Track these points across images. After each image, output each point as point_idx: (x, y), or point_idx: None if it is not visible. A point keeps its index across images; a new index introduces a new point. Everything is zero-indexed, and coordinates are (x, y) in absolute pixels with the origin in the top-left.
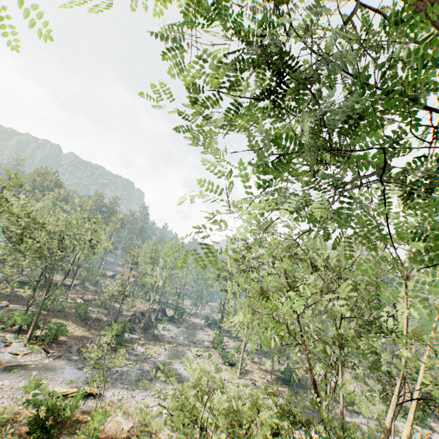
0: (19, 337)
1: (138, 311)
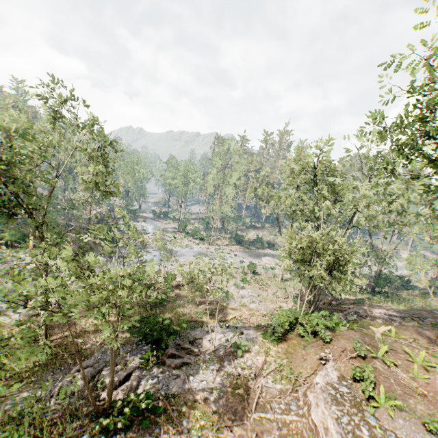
0: (19, 251)
1: (99, 213)
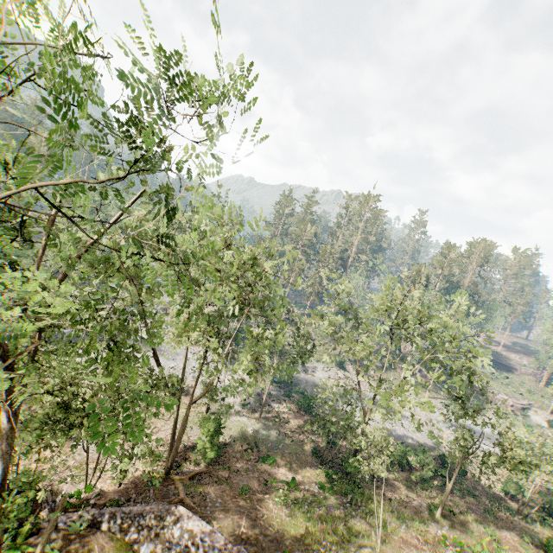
0: None
1: None
